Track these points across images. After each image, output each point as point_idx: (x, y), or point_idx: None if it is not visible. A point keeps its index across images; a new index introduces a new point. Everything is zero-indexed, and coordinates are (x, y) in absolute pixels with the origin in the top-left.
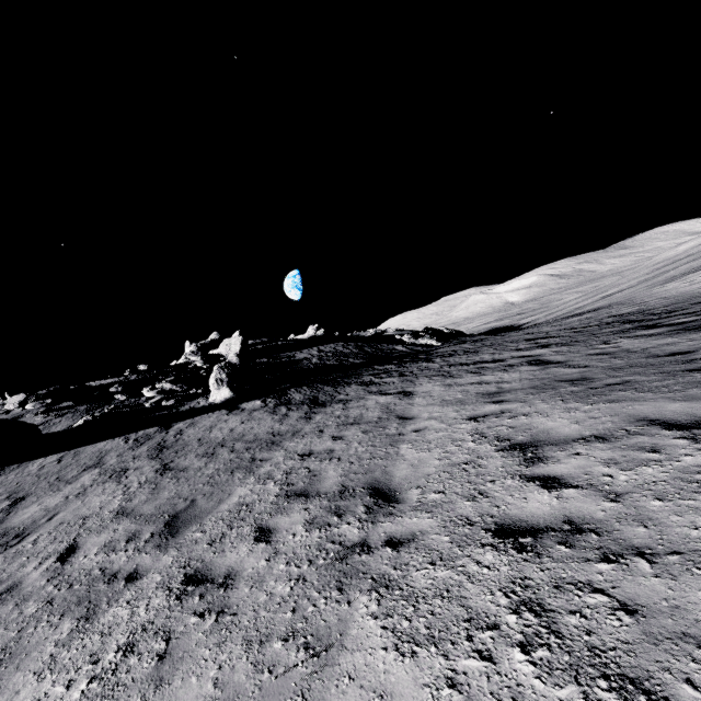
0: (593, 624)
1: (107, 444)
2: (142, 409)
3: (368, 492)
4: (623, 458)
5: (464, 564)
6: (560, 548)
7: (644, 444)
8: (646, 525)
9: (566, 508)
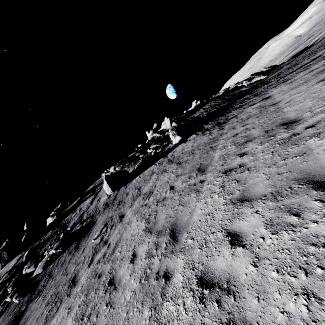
0: None
1: (150, 168)
2: (151, 156)
3: (280, 126)
4: None
5: None
6: None
7: None
8: None
9: None
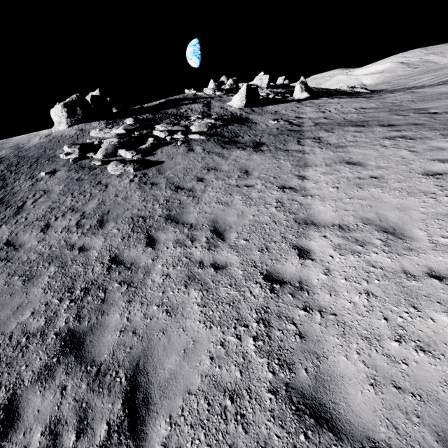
0: None
1: (285, 104)
2: (268, 99)
3: None
4: None
5: None
6: None
7: None
8: None
9: None
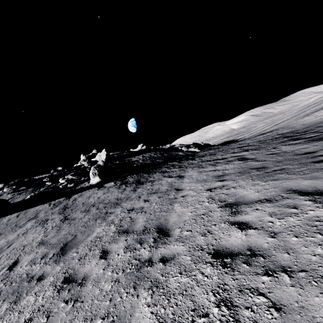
0: (257, 316)
1: (40, 207)
2: (58, 188)
3: (156, 230)
4: (279, 212)
5: (196, 274)
6: (244, 265)
7: (290, 203)
8: (289, 252)
9: (249, 241)
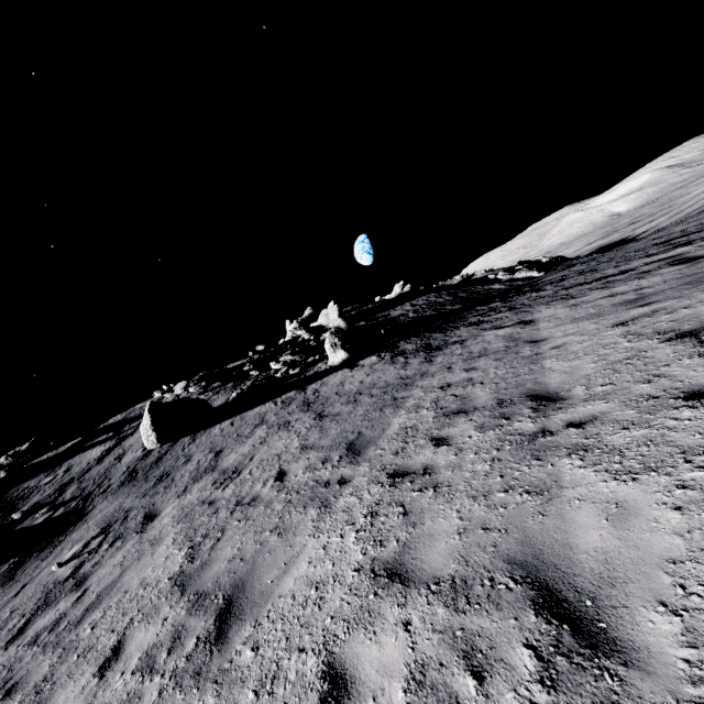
0: None
1: (262, 408)
2: (275, 379)
3: (527, 399)
4: None
5: (661, 423)
6: None
7: None
8: None
9: None
